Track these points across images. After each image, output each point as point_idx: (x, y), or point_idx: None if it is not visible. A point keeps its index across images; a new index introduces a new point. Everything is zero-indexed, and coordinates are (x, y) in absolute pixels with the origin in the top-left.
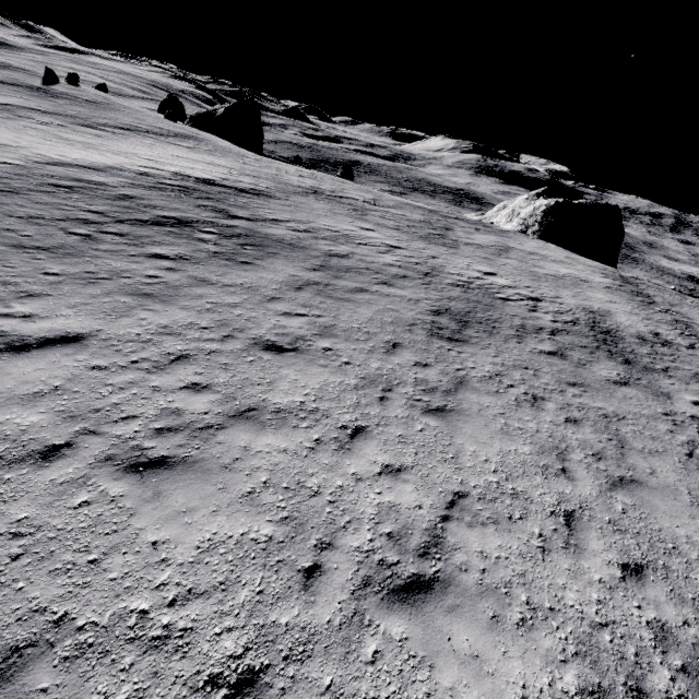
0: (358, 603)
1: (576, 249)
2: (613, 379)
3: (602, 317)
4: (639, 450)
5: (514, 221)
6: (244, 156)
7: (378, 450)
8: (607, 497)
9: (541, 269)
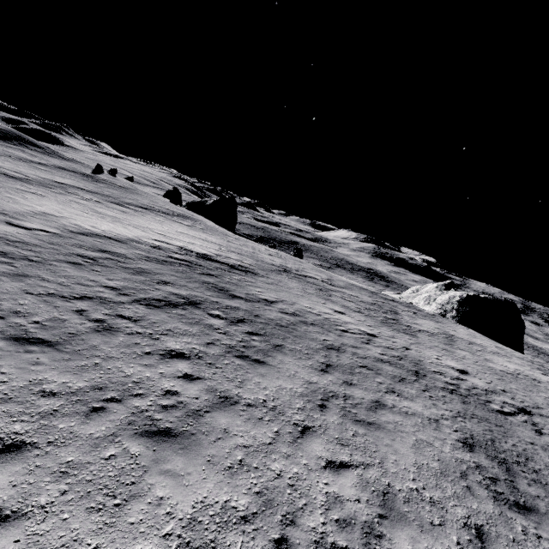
0: None
1: (491, 335)
2: None
3: None
4: None
5: (433, 304)
6: (227, 235)
7: None
8: None
9: (493, 363)
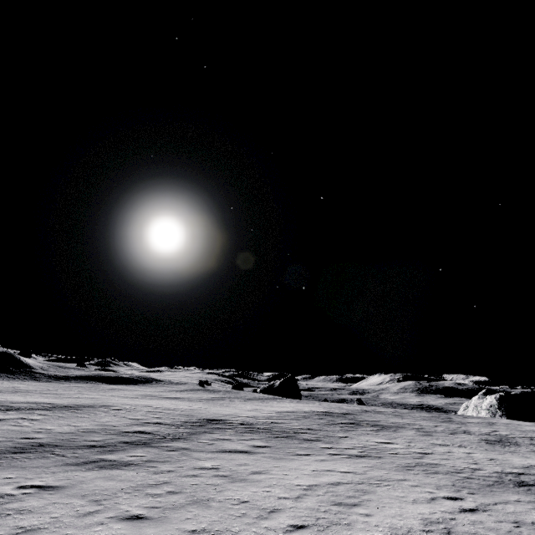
0: (528, 467)
1: None
2: None
3: None
4: None
5: (481, 411)
6: (312, 402)
7: (506, 457)
8: None
9: (521, 428)
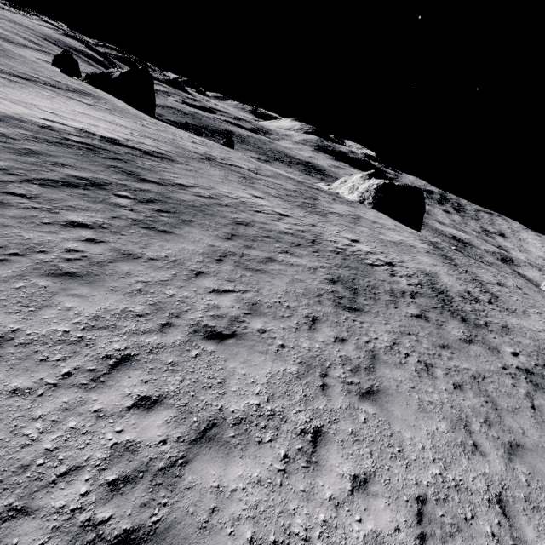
0: None
1: (397, 218)
2: (462, 338)
3: (434, 278)
4: (506, 409)
5: (355, 193)
6: (141, 118)
7: (340, 457)
8: (512, 469)
9: (384, 236)
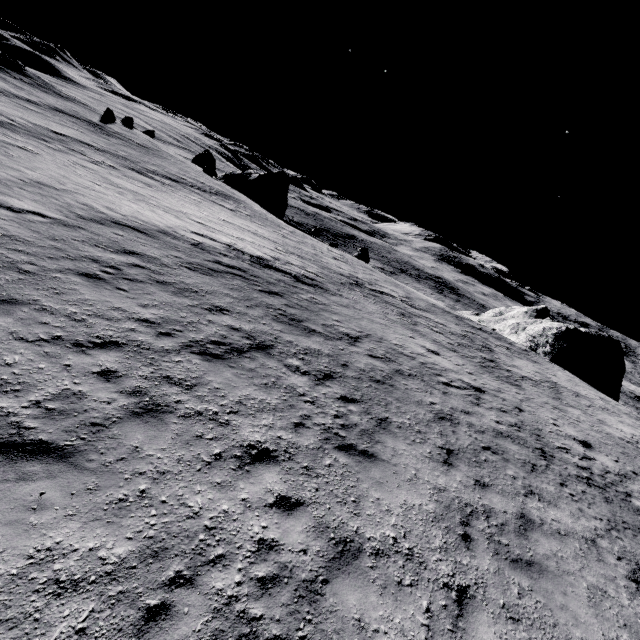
0: None
1: (587, 379)
2: None
3: None
4: None
5: (522, 335)
6: (280, 226)
7: None
8: None
9: (609, 427)
